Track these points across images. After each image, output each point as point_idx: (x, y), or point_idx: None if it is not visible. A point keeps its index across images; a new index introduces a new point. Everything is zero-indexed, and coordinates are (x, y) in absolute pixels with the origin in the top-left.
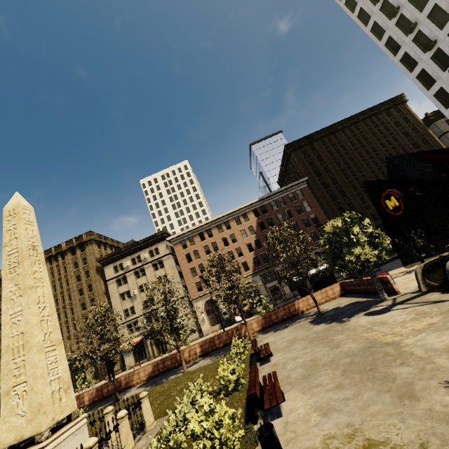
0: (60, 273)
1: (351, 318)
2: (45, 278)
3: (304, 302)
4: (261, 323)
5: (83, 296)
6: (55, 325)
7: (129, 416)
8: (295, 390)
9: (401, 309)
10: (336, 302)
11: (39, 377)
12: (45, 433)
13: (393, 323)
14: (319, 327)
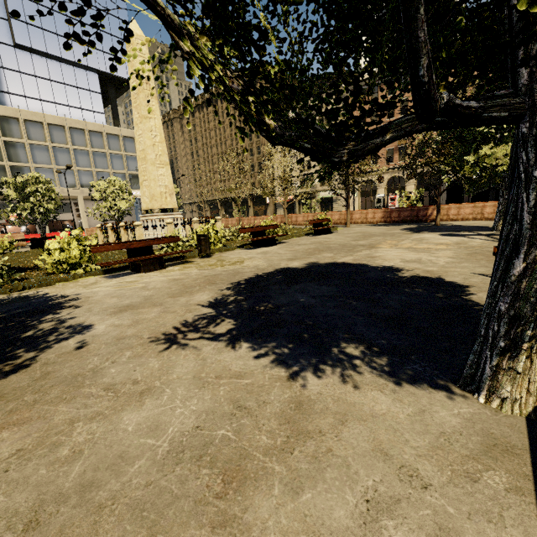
0: (235, 112)
1: (429, 232)
2: (157, 112)
3: (442, 211)
4: (377, 216)
5: (252, 142)
6: (164, 151)
7: (202, 223)
8: (281, 246)
9: (469, 238)
10: (476, 222)
11: (152, 180)
12: (156, 210)
13: (424, 241)
14: (397, 231)
